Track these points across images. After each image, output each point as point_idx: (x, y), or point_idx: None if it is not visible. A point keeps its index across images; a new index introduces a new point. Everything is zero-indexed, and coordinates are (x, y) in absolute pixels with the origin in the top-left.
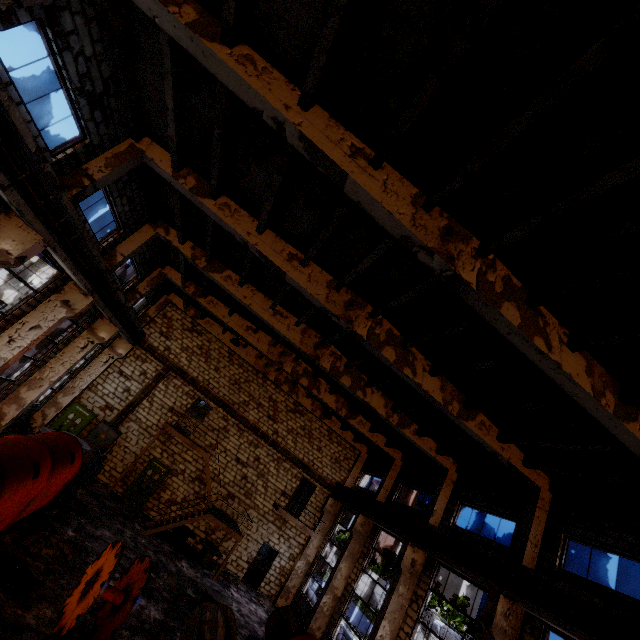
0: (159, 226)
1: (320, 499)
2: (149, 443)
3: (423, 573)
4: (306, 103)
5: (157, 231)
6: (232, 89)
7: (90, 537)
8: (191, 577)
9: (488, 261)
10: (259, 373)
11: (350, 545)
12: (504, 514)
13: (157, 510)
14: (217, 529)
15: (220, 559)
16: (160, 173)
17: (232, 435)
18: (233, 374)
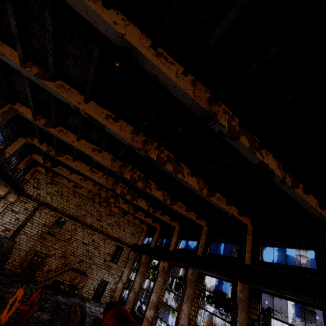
0: (28, 137)
1: (126, 253)
2: (33, 243)
3: (168, 270)
4: (86, 101)
5: (27, 140)
6: (56, 96)
7: (6, 293)
8: (64, 301)
9: (161, 150)
10: (90, 199)
11: (140, 269)
12: (194, 239)
13: (42, 276)
14: (76, 278)
15: (79, 292)
16: (26, 118)
17: (79, 232)
18: (76, 202)
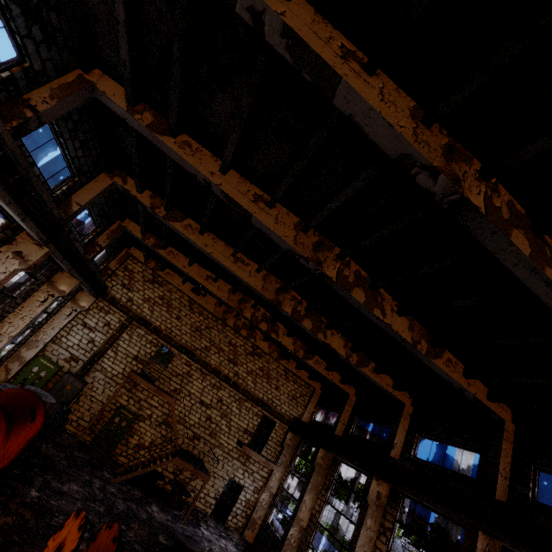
0: (116, 175)
1: (280, 434)
2: (115, 392)
3: (388, 505)
4: None
5: (114, 180)
6: None
7: (56, 494)
8: (162, 521)
9: (491, 185)
10: (218, 320)
11: (313, 478)
12: (466, 446)
13: (126, 455)
14: (185, 469)
15: (189, 497)
16: (113, 109)
17: (195, 379)
18: (194, 322)
